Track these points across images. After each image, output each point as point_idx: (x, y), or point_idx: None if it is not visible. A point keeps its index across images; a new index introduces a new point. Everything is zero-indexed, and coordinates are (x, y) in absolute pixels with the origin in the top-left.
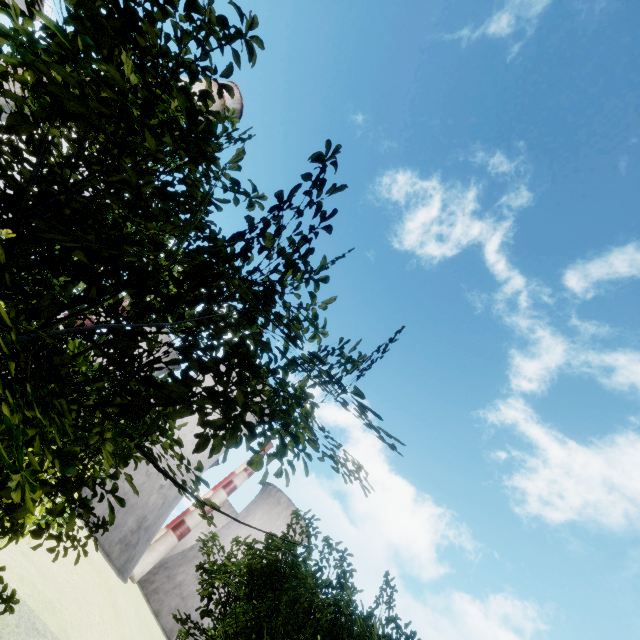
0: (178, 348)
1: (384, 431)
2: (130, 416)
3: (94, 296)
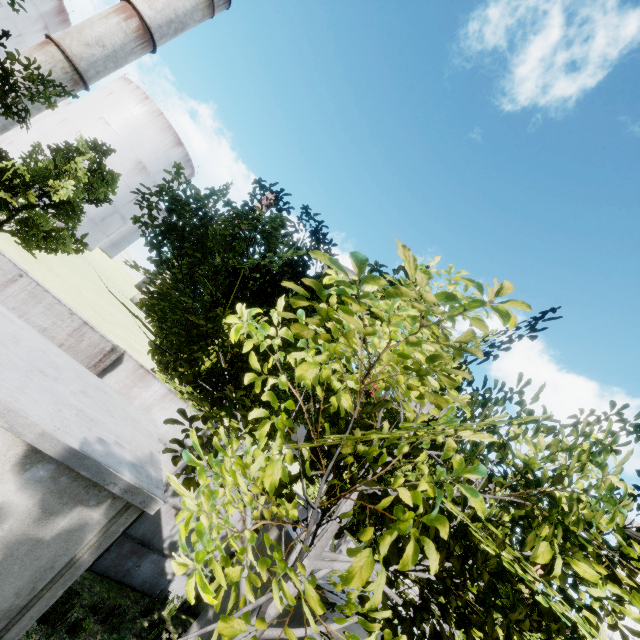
0: None
1: None
2: None
3: None
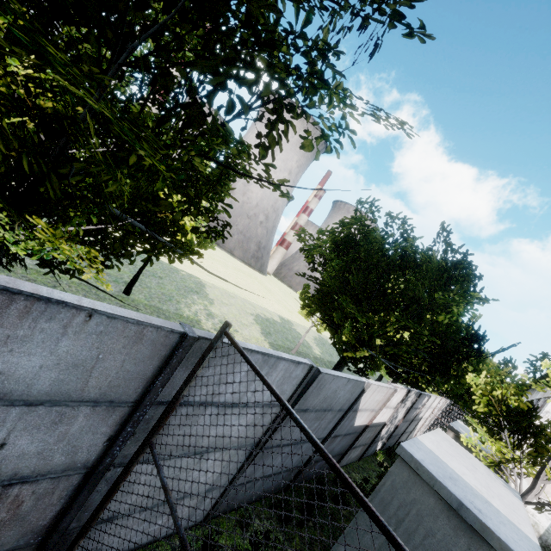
0: (198, 50)
1: (405, 0)
2: (195, 126)
3: (113, 40)
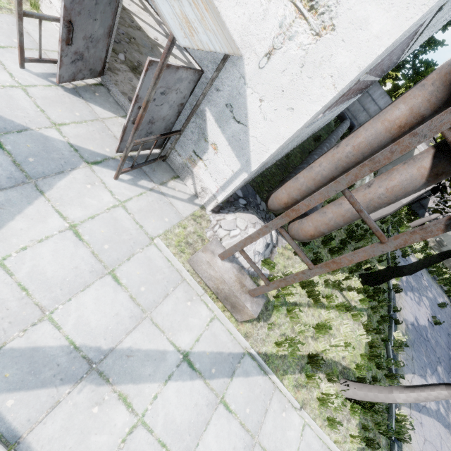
0: None
1: None
2: None
3: None
